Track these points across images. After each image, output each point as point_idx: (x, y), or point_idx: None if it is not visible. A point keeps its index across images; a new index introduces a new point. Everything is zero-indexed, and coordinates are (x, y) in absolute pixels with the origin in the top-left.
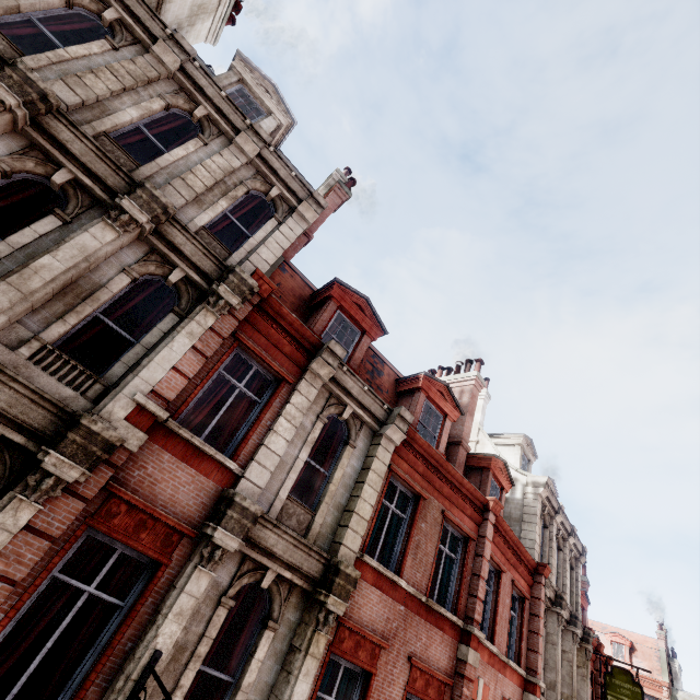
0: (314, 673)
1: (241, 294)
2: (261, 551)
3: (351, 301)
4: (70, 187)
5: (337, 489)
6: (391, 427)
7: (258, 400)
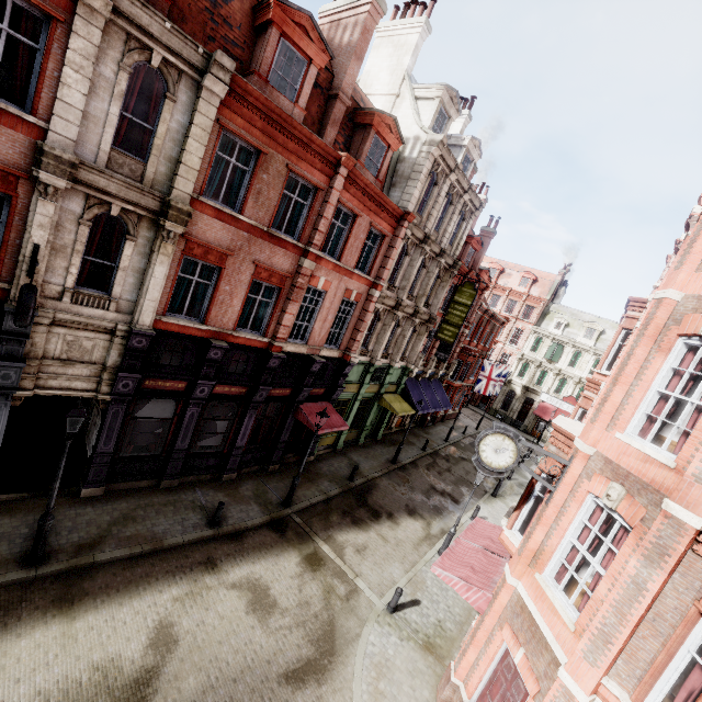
0: (168, 263)
1: None
2: (98, 191)
3: None
4: None
5: (165, 144)
6: (207, 77)
7: (36, 47)
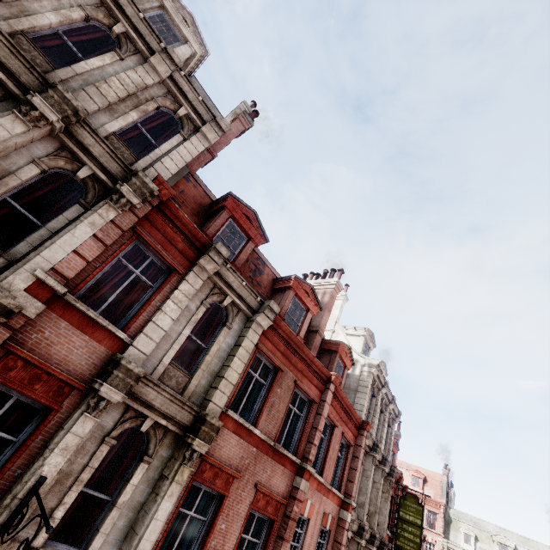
0: (177, 495)
1: (142, 195)
2: (143, 404)
3: (241, 212)
4: None
5: (212, 359)
6: (261, 315)
7: (152, 285)
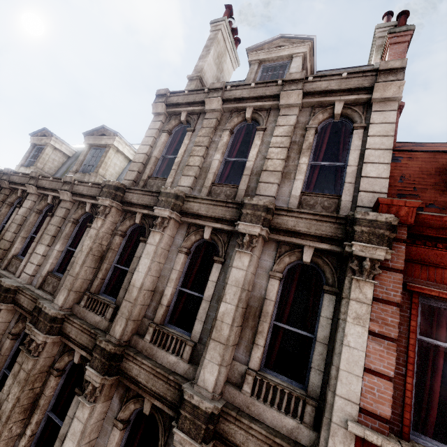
0: None
1: (381, 240)
2: None
3: None
4: (214, 236)
5: None
6: None
7: None
